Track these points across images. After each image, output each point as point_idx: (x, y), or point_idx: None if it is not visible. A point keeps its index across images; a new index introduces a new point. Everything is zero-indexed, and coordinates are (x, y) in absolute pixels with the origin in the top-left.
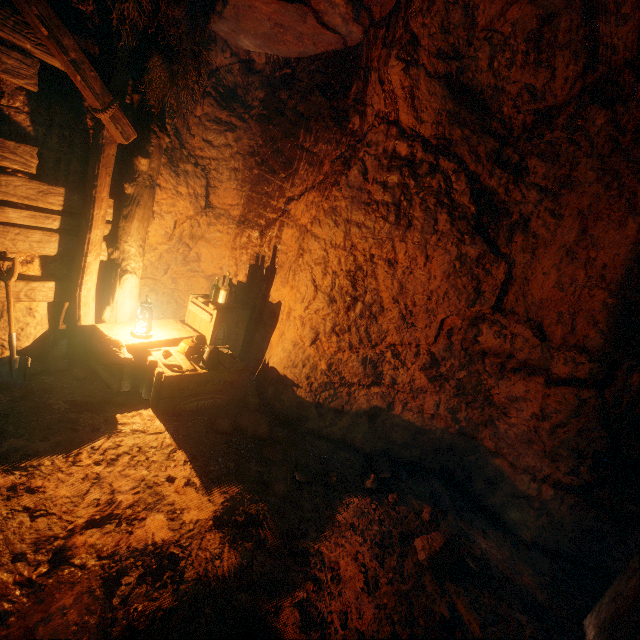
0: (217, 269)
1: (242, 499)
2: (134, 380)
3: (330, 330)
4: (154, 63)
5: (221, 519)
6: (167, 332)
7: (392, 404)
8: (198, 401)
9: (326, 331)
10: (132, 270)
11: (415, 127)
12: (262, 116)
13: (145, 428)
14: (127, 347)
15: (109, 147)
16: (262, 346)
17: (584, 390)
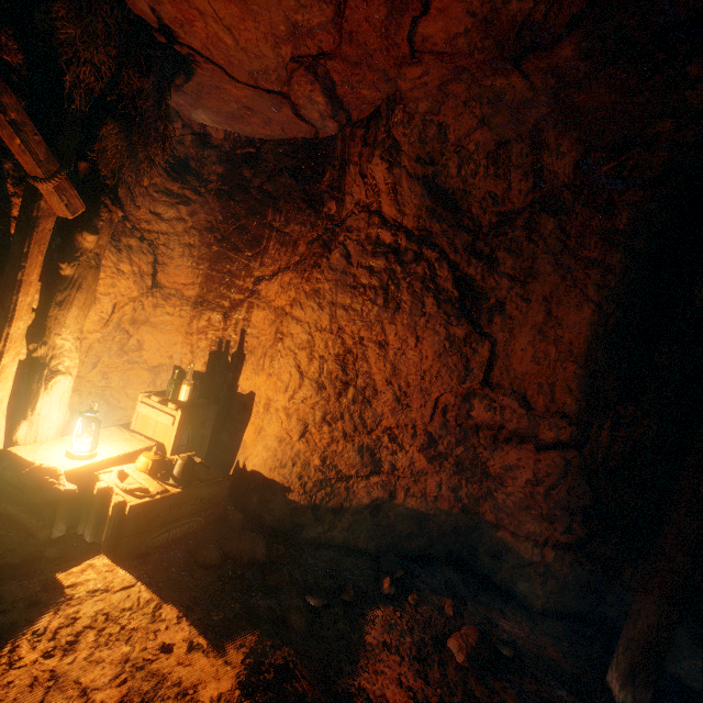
0: (165, 358)
1: (263, 649)
2: (70, 518)
3: (320, 420)
4: (109, 131)
5: (247, 684)
6: (114, 445)
7: (394, 492)
8: (169, 531)
9: (316, 421)
10: (66, 370)
11: (398, 218)
12: (222, 191)
13: (106, 584)
14: (65, 474)
15: (45, 220)
16: (231, 446)
17: (568, 451)
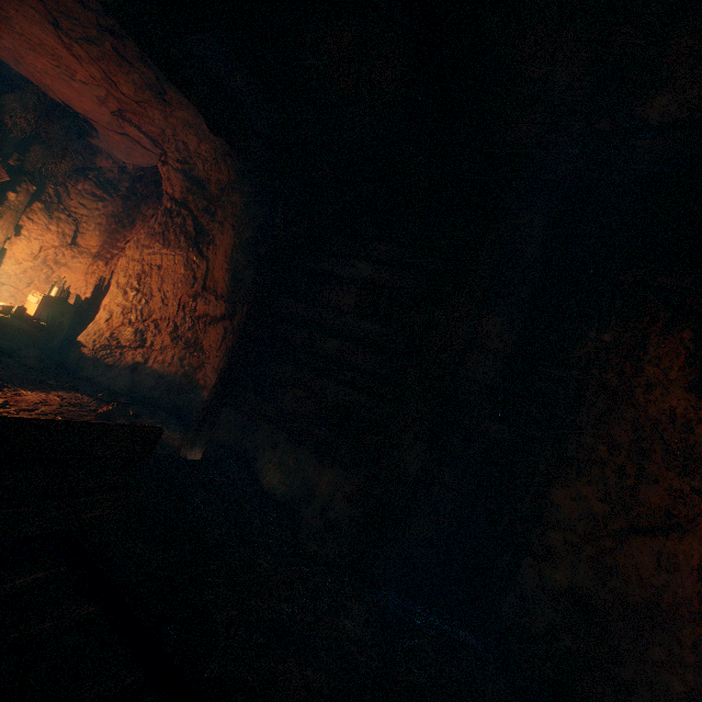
0: (73, 290)
1: None
2: None
3: (121, 312)
4: (35, 149)
5: None
6: None
7: (148, 359)
8: None
9: (118, 313)
10: None
11: (173, 194)
12: (125, 196)
13: None
14: None
15: None
16: None
17: (226, 321)
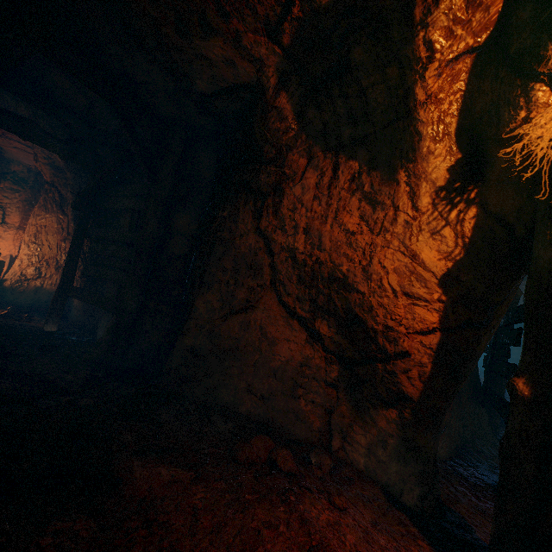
0: (8, 252)
1: None
2: None
3: (27, 259)
4: None
5: None
6: None
7: (43, 284)
8: None
9: (26, 260)
10: None
11: (47, 179)
12: (32, 186)
13: None
14: None
15: None
16: None
17: None
